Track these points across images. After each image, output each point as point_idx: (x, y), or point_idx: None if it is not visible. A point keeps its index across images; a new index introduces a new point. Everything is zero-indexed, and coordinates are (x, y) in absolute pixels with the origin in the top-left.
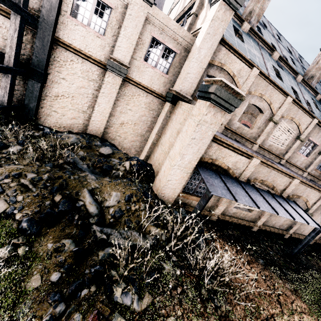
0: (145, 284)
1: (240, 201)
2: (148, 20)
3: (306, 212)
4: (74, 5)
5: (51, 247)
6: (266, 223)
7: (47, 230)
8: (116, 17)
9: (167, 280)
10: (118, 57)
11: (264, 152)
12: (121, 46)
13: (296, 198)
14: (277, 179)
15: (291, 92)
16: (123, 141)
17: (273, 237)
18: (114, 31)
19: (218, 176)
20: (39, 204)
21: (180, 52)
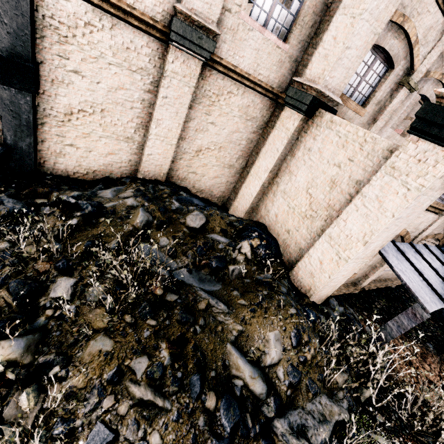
0: None
1: None
2: None
3: None
4: None
5: None
6: None
7: None
8: None
9: None
10: (195, 10)
11: None
12: None
13: None
14: None
15: None
16: (199, 179)
17: None
18: None
19: (402, 256)
20: (192, 436)
21: None
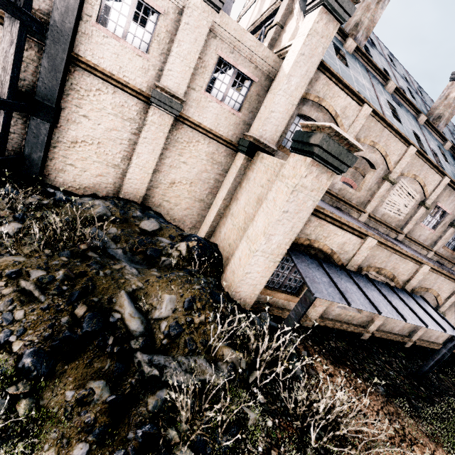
0: (221, 449)
1: (354, 305)
2: (213, 32)
3: (439, 313)
4: (102, 7)
5: (72, 397)
6: (381, 327)
7: (64, 368)
8: (166, 27)
9: (254, 438)
10: (168, 86)
11: (375, 223)
12: (173, 69)
13: (423, 292)
14: (399, 266)
15: (413, 139)
16: (173, 208)
17: (390, 348)
18: (163, 47)
19: (319, 265)
20: (51, 324)
21: (259, 80)
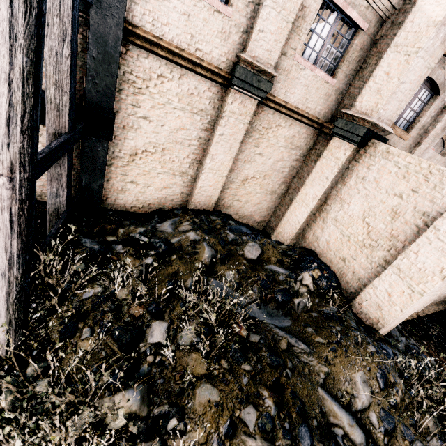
0: None
1: None
2: None
3: None
4: None
5: None
6: None
7: None
8: None
9: None
10: (256, 57)
11: None
12: (265, 29)
13: None
14: None
15: None
16: (243, 206)
17: None
18: None
19: None
20: None
21: (368, 27)
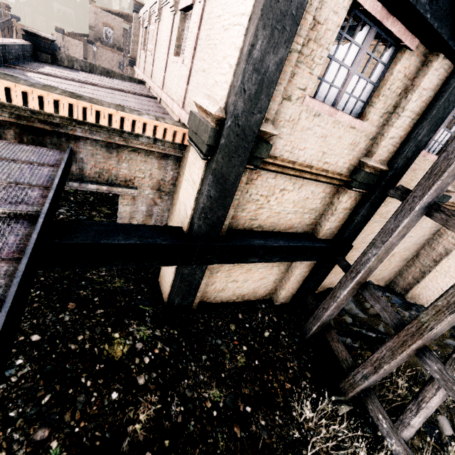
0: None
1: None
2: None
3: None
4: None
5: None
6: None
7: None
8: None
9: None
10: None
11: None
12: None
13: None
14: None
15: None
16: (381, 273)
17: None
18: None
19: None
20: None
21: None
